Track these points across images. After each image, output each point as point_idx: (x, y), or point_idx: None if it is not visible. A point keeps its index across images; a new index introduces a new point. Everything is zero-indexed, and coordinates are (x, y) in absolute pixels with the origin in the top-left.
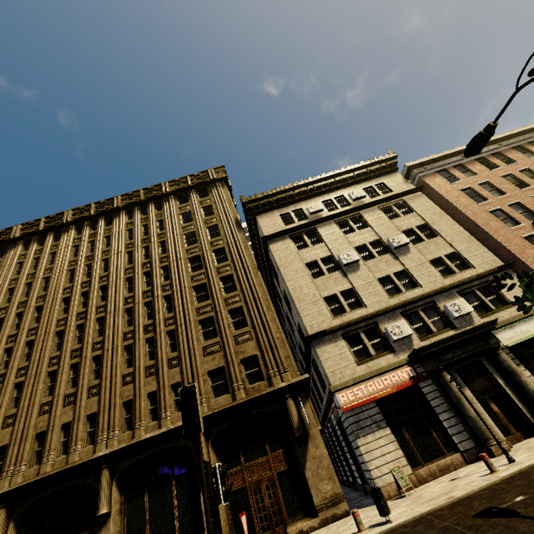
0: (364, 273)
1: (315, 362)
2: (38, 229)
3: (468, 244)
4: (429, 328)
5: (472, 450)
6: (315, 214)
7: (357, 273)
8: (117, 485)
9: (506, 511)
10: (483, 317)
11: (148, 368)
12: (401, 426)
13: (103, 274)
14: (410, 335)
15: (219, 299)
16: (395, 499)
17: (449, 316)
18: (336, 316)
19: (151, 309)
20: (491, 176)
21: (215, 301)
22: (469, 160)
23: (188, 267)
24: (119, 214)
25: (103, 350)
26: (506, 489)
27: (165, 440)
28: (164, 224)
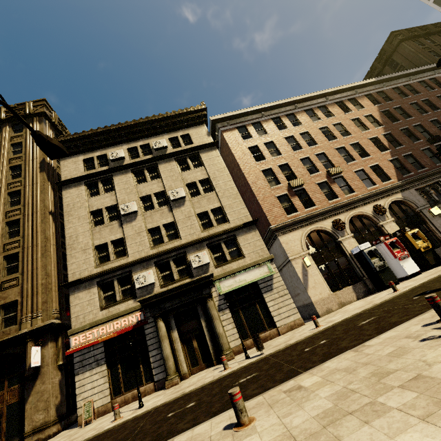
0: (138, 223)
1: None
2: None
3: (233, 200)
4: (173, 276)
5: (163, 380)
6: (117, 161)
7: (132, 223)
8: None
9: None
10: (217, 267)
11: None
12: (118, 362)
13: None
14: (152, 283)
15: None
16: (82, 426)
17: (191, 266)
18: (99, 265)
19: None
20: (277, 136)
21: None
22: (266, 119)
23: None
24: None
25: None
26: None
27: None
28: None
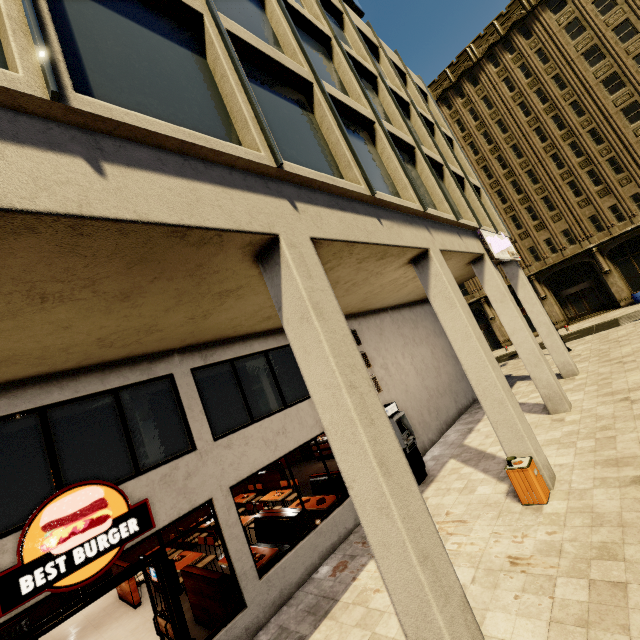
0: None
1: None
2: None
3: None
4: None
5: None
6: None
7: None
8: (606, 258)
9: None
10: None
11: (598, 192)
12: None
13: (505, 135)
14: None
15: None
16: None
17: None
18: None
19: (576, 149)
20: None
21: None
22: None
23: (604, 92)
24: (482, 67)
25: (549, 192)
26: None
27: (639, 230)
28: (546, 53)
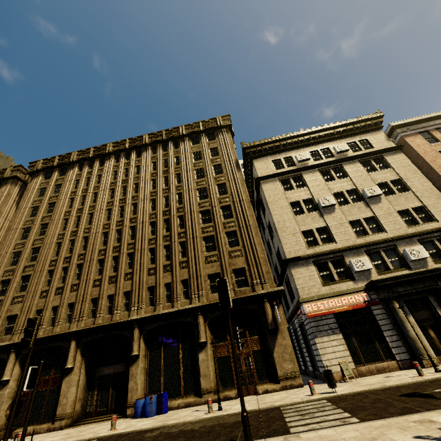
0: (338, 215)
1: (288, 279)
2: (89, 156)
3: (436, 201)
4: (387, 266)
5: (406, 360)
6: (302, 162)
7: (332, 215)
8: (143, 339)
9: (426, 395)
10: (437, 263)
11: (165, 266)
12: (351, 335)
13: (135, 194)
14: (369, 269)
15: (219, 223)
16: (339, 382)
17: (406, 259)
18: (310, 247)
19: (168, 225)
20: None
21: (216, 224)
22: None
23: (196, 196)
24: (146, 149)
25: (135, 250)
26: (429, 385)
27: (176, 316)
28: (180, 160)
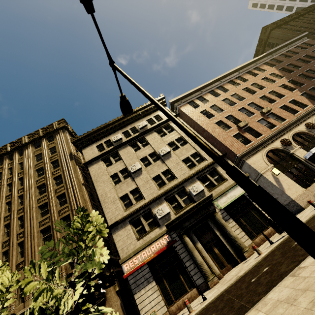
0: (144, 176)
1: None
2: None
3: None
4: (181, 205)
5: (202, 284)
6: (118, 142)
7: (140, 176)
8: None
9: None
10: (210, 191)
11: None
12: (162, 278)
13: None
14: (168, 212)
15: (54, 212)
16: None
17: (192, 195)
18: (126, 209)
19: (9, 229)
20: (216, 101)
21: (52, 214)
22: (205, 93)
23: (36, 193)
24: None
25: None
26: None
27: None
28: (23, 164)
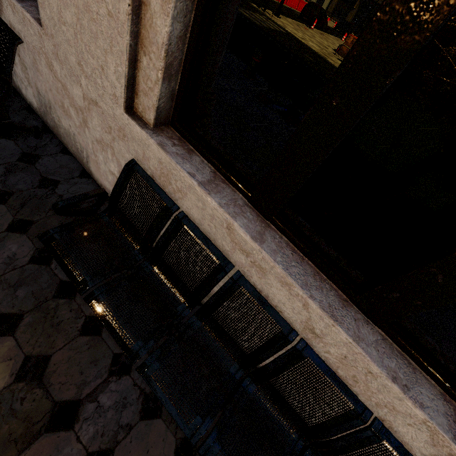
0: None
1: None
2: None
3: None
4: None
5: None
6: None
7: None
8: None
9: None
10: None
11: None
12: None
13: None
14: None
15: None
16: None
17: None
18: None
19: None
20: None
21: None
22: None
23: None
24: None
25: None
26: None
27: None
28: None
